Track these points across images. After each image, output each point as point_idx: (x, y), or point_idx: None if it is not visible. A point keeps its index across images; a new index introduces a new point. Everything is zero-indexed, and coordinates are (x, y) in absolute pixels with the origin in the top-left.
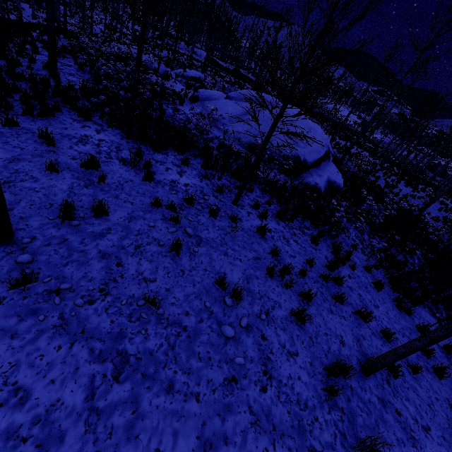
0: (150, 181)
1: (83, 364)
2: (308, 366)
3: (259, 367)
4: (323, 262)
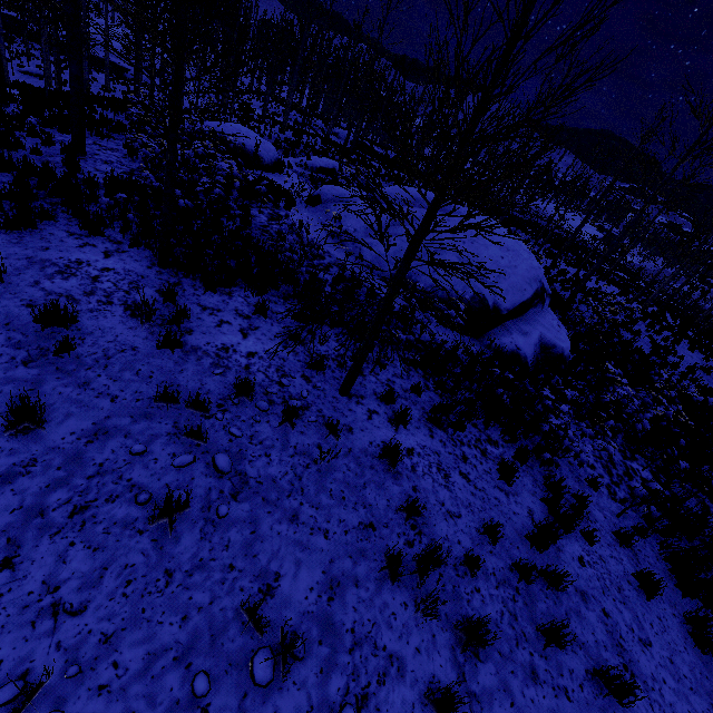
0: (172, 348)
1: None
2: None
3: None
4: (523, 525)
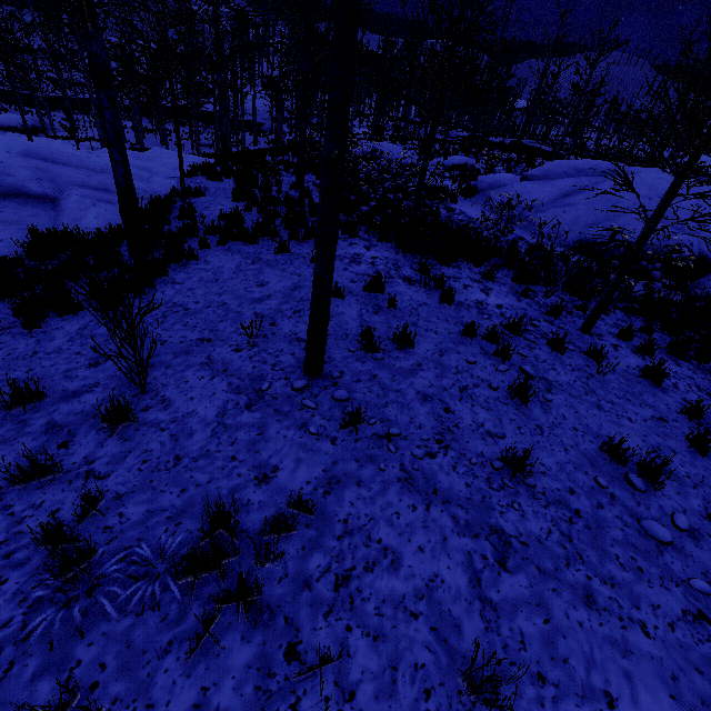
0: (449, 302)
1: (450, 535)
2: None
3: None
4: None
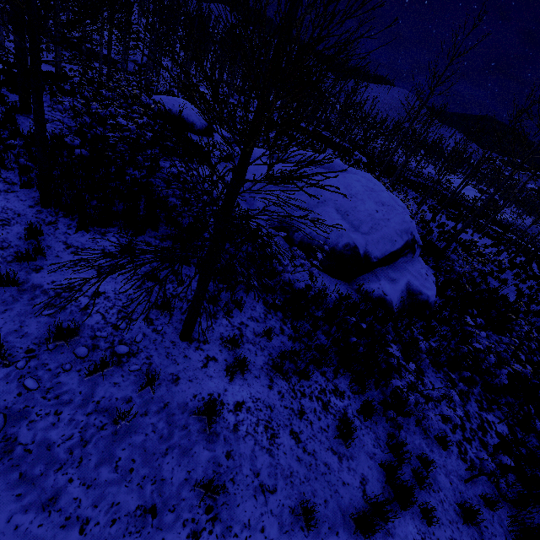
0: (3, 287)
1: None
2: None
3: None
4: (351, 501)
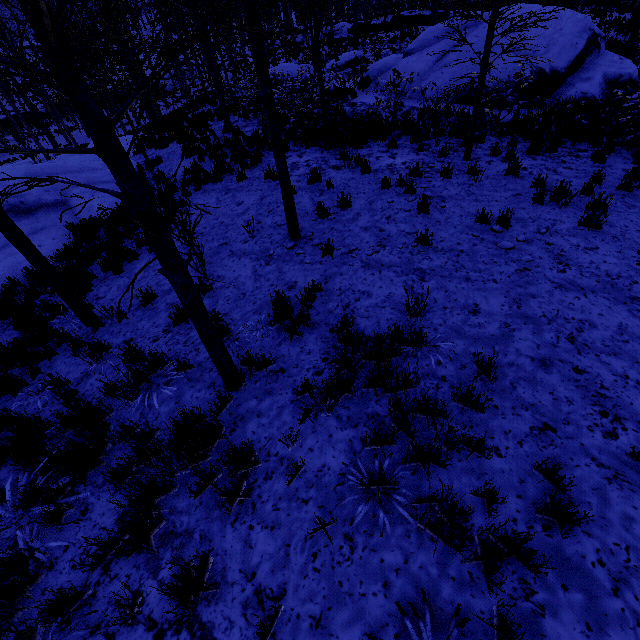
0: (368, 172)
1: (394, 278)
2: (615, 254)
3: (551, 261)
4: (620, 176)
